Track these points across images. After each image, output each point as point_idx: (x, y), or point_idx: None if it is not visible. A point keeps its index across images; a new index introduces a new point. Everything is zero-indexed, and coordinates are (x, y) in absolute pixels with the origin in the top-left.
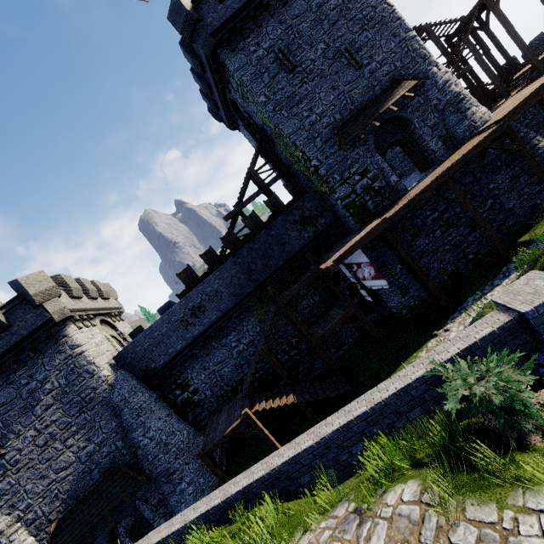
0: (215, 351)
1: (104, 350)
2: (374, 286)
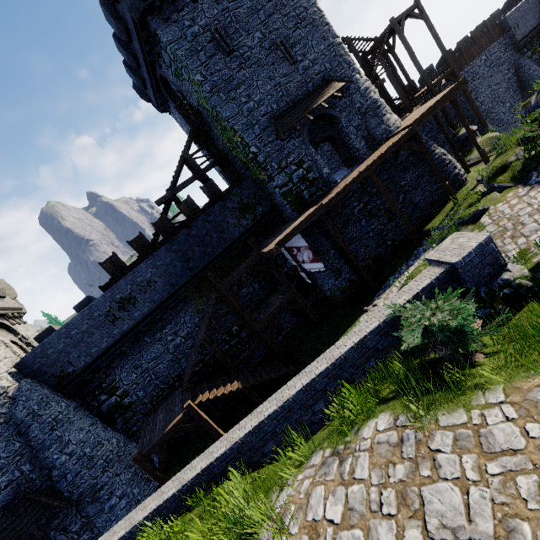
0: (148, 347)
1: (1, 357)
2: (312, 269)
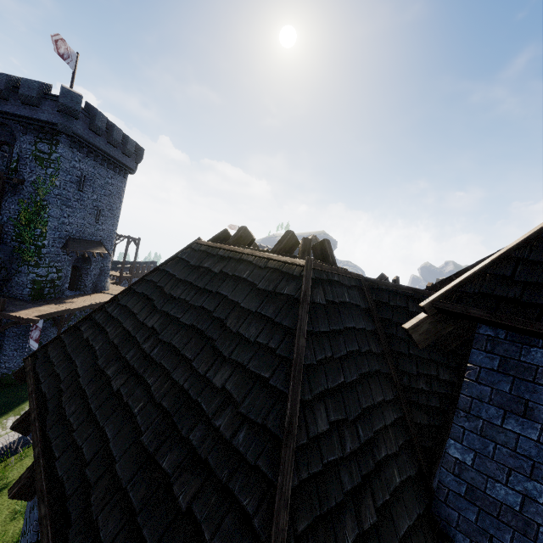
0: None
1: None
2: (32, 346)
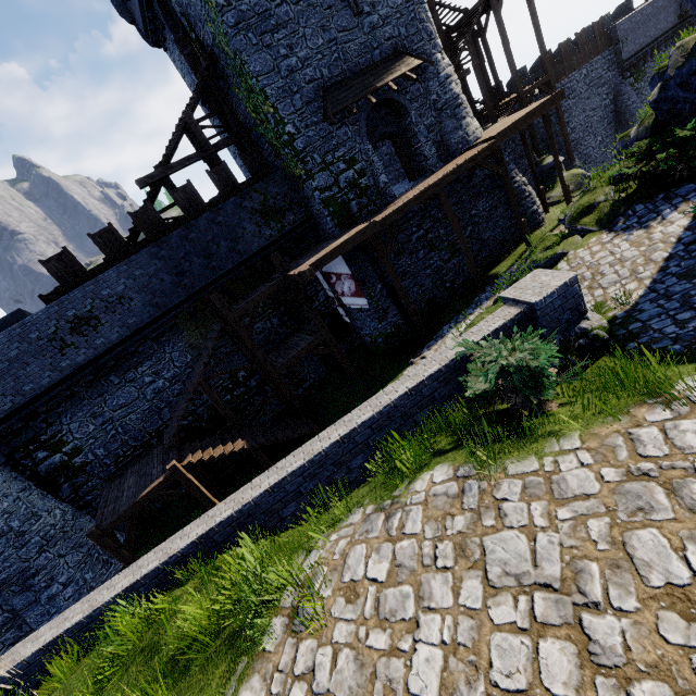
0: (115, 389)
1: None
2: (353, 305)
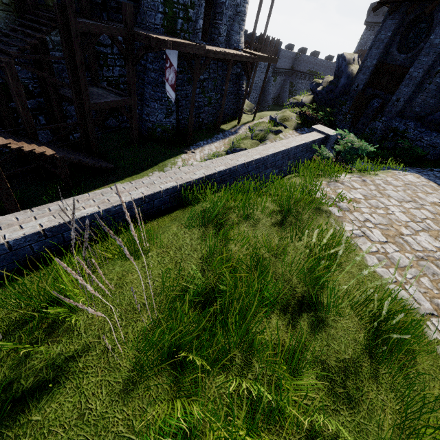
0: None
1: None
2: (168, 93)
